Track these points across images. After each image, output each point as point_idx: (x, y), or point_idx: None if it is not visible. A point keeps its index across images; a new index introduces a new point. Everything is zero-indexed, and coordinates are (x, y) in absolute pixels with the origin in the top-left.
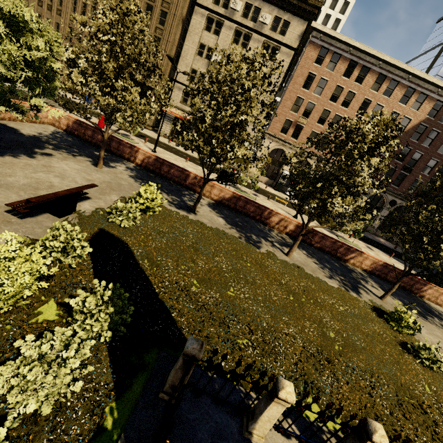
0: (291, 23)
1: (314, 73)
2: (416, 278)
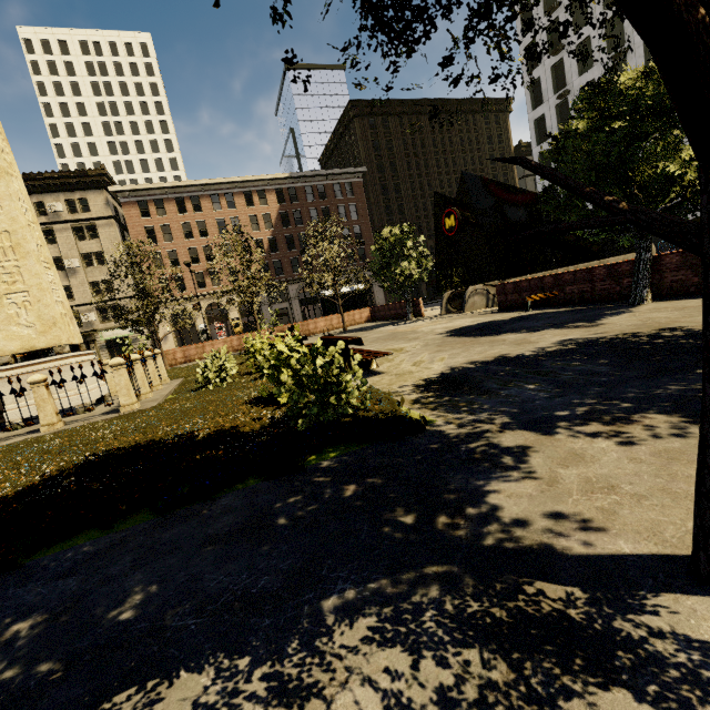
0: (88, 198)
1: (150, 226)
2: (305, 322)
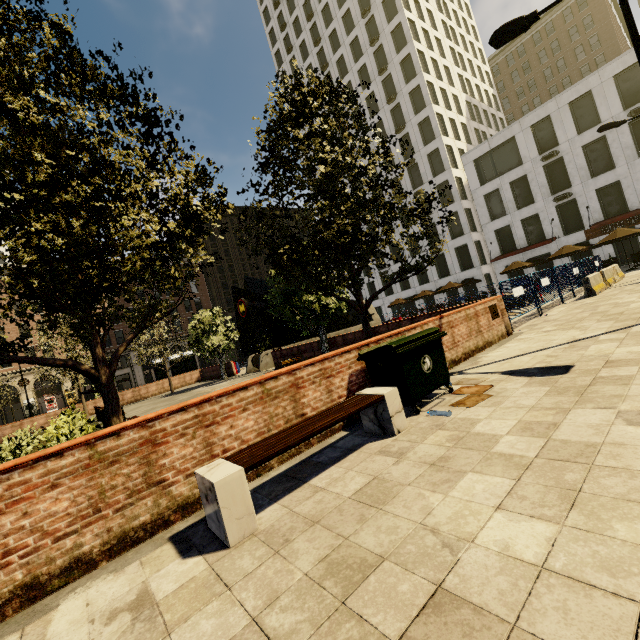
0: None
1: None
2: (136, 388)
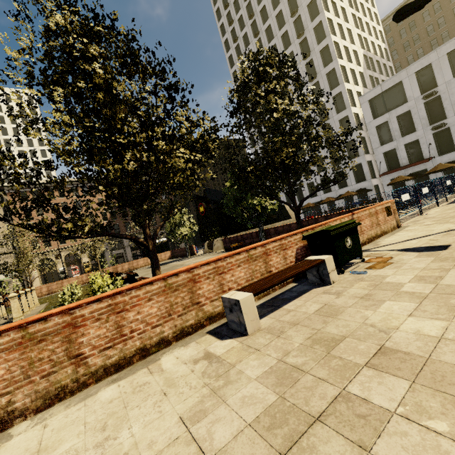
0: None
1: (27, 206)
2: (131, 262)
